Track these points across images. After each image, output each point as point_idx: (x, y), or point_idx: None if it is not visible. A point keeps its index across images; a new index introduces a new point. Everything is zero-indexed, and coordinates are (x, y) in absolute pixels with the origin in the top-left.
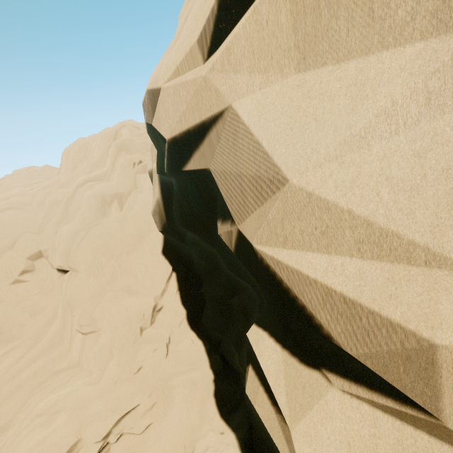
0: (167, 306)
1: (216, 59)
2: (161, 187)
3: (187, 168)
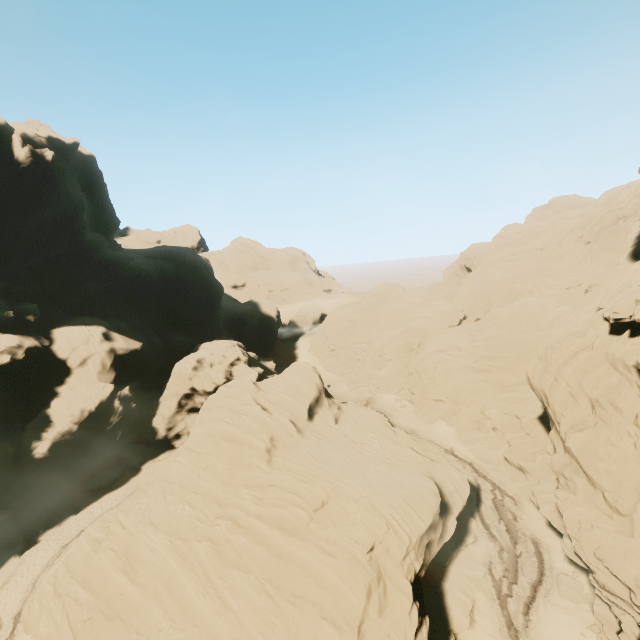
0: None
1: None
2: None
3: None
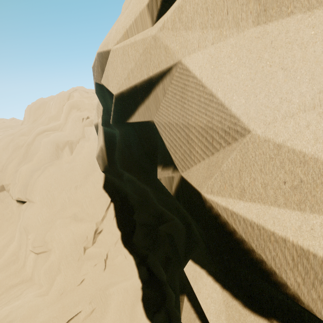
0: (106, 229)
1: (167, 18)
2: (105, 137)
3: (131, 120)
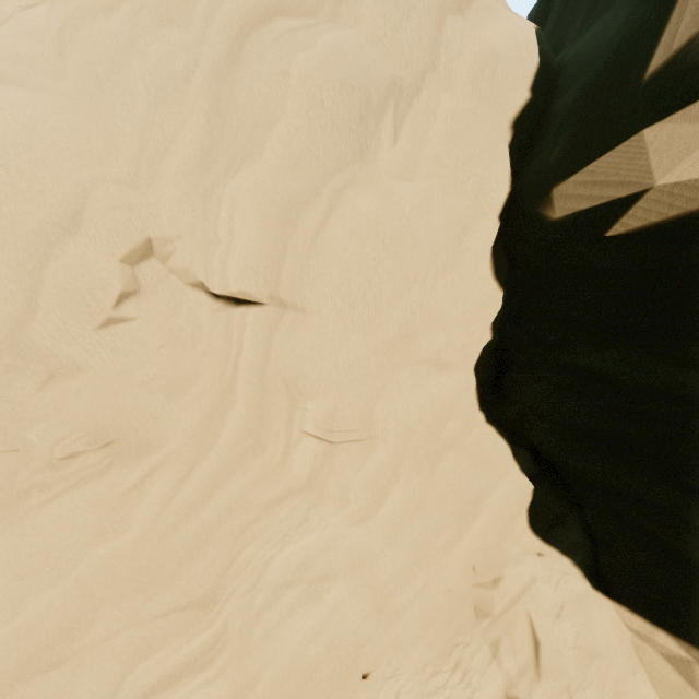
0: None
1: None
2: None
3: None
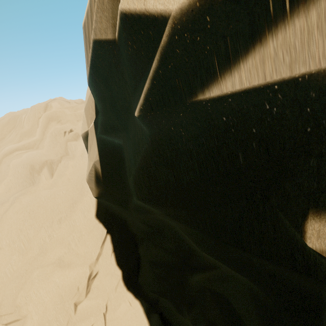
0: (102, 271)
1: None
2: (100, 151)
3: (216, 91)
